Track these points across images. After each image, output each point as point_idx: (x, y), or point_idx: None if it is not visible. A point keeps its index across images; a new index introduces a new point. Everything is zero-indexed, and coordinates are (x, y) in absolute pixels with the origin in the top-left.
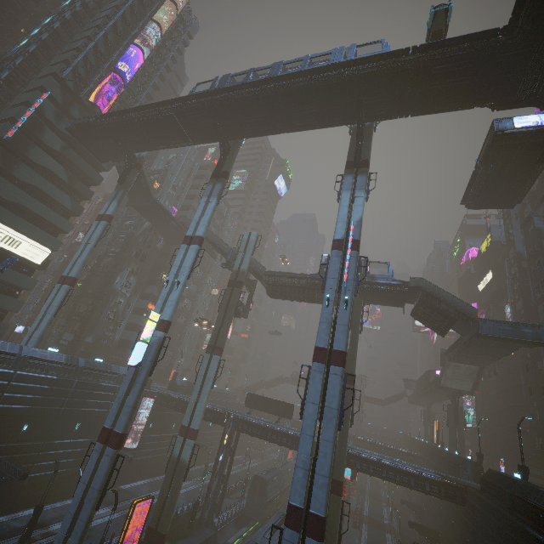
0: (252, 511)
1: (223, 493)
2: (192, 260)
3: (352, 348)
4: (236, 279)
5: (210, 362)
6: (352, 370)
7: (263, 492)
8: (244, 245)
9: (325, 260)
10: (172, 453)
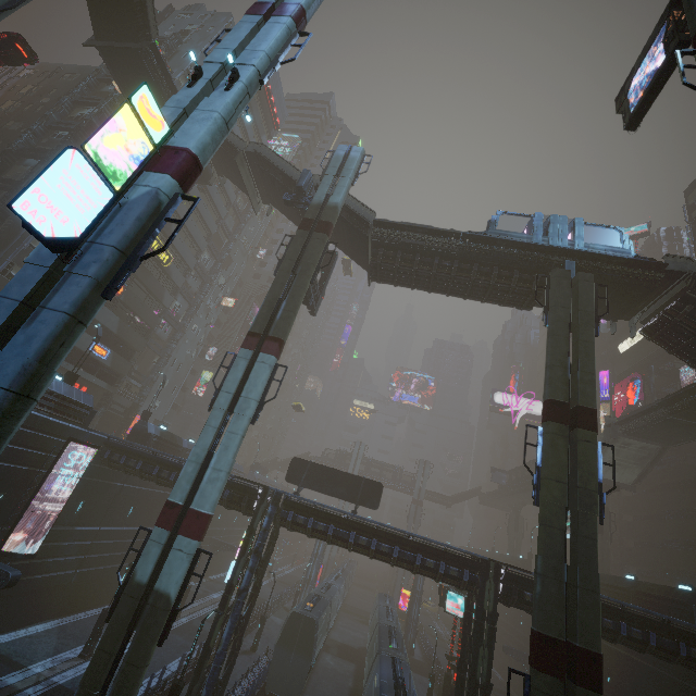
0: (281, 684)
1: (235, 654)
2: (276, 44)
3: (586, 359)
4: (319, 218)
5: (252, 367)
6: (592, 402)
7: (308, 646)
8: (337, 164)
9: (499, 212)
10: (135, 571)
